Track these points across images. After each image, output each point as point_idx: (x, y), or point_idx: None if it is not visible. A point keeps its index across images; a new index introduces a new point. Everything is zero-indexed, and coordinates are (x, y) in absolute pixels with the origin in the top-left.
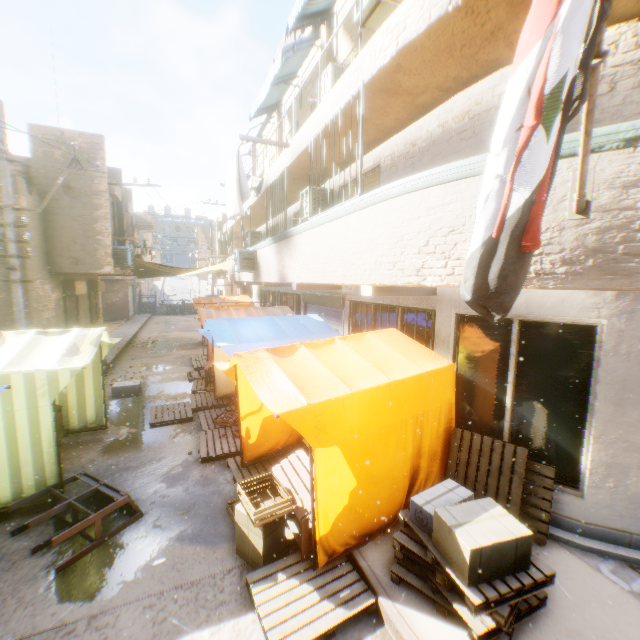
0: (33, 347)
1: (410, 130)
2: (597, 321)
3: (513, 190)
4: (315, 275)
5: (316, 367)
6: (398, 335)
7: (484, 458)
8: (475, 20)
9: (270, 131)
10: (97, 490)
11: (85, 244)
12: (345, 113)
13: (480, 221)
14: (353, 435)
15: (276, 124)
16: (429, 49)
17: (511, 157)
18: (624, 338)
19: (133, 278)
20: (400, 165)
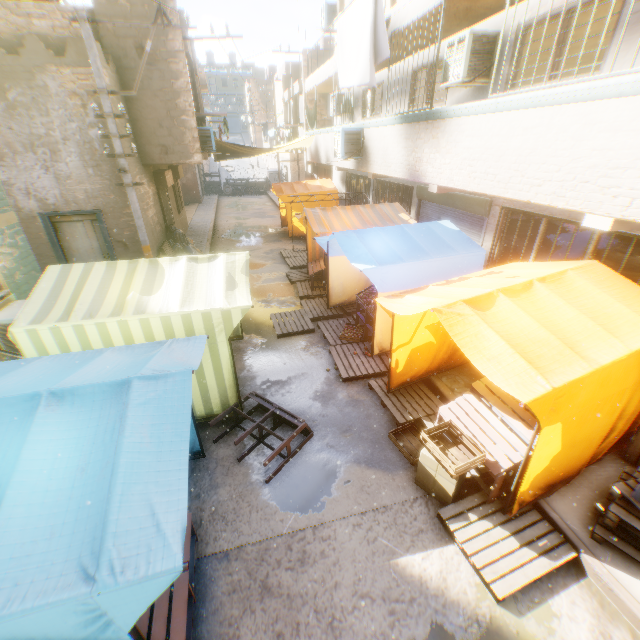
0: (191, 278)
1: None
2: None
3: None
4: (487, 183)
5: (529, 327)
6: (604, 272)
7: None
8: None
9: None
10: (273, 412)
11: (170, 128)
12: None
13: None
14: (576, 410)
15: None
16: None
17: None
18: None
19: None
20: None
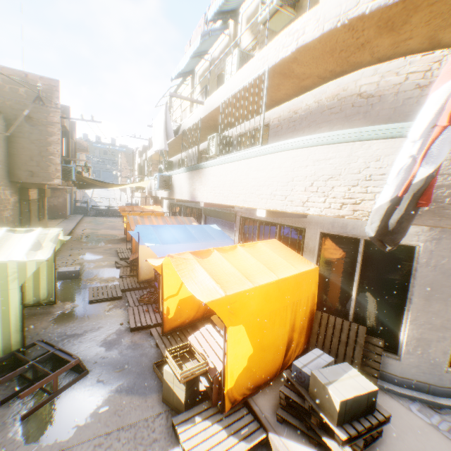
0: (4, 242)
1: (293, 102)
2: (416, 243)
3: (420, 166)
4: (220, 198)
5: (226, 267)
6: (279, 244)
7: (336, 332)
8: (353, 34)
9: (184, 90)
10: (53, 354)
11: (40, 161)
12: (252, 86)
13: (392, 184)
14: (253, 317)
15: (190, 85)
16: (318, 50)
17: (424, 144)
18: (433, 256)
19: (71, 187)
20: (284, 125)
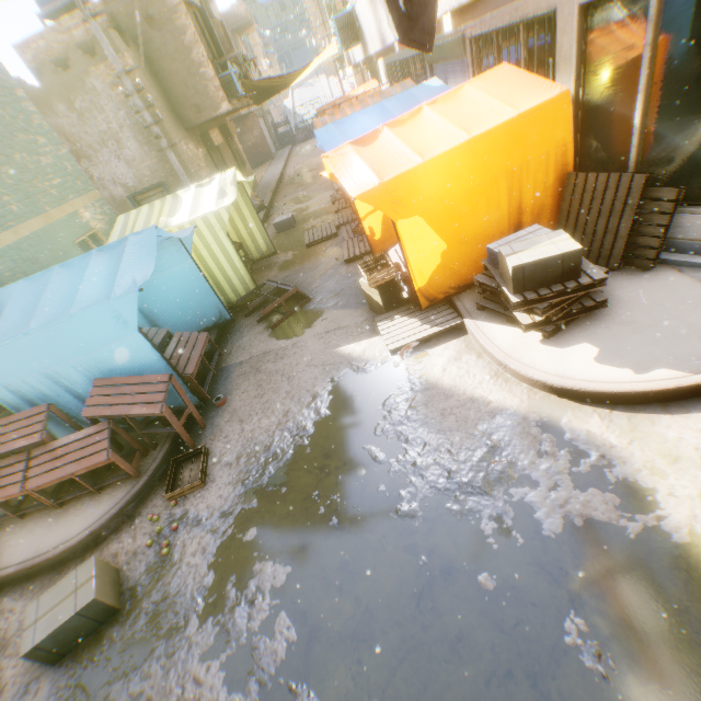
0: (198, 199)
1: None
2: None
3: None
4: None
5: (395, 147)
6: (507, 73)
7: (596, 199)
8: None
9: None
10: (278, 288)
11: (194, 87)
12: None
13: None
14: (433, 204)
15: None
16: None
17: None
18: None
19: (258, 108)
20: None
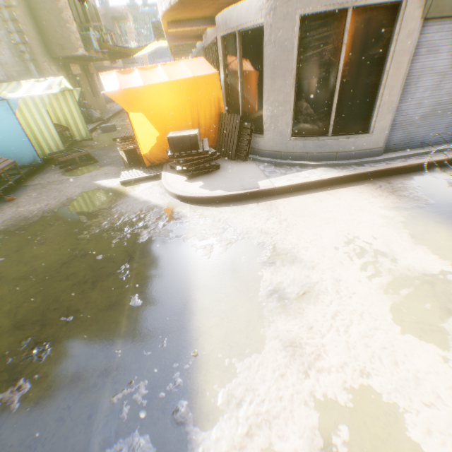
0: (33, 88)
1: None
2: (263, 22)
3: None
4: None
5: (137, 78)
6: (201, 61)
7: (228, 125)
8: None
9: None
10: (78, 151)
11: (62, 33)
12: None
13: None
14: (150, 109)
15: None
16: None
17: None
18: (273, 31)
19: (121, 67)
20: None
